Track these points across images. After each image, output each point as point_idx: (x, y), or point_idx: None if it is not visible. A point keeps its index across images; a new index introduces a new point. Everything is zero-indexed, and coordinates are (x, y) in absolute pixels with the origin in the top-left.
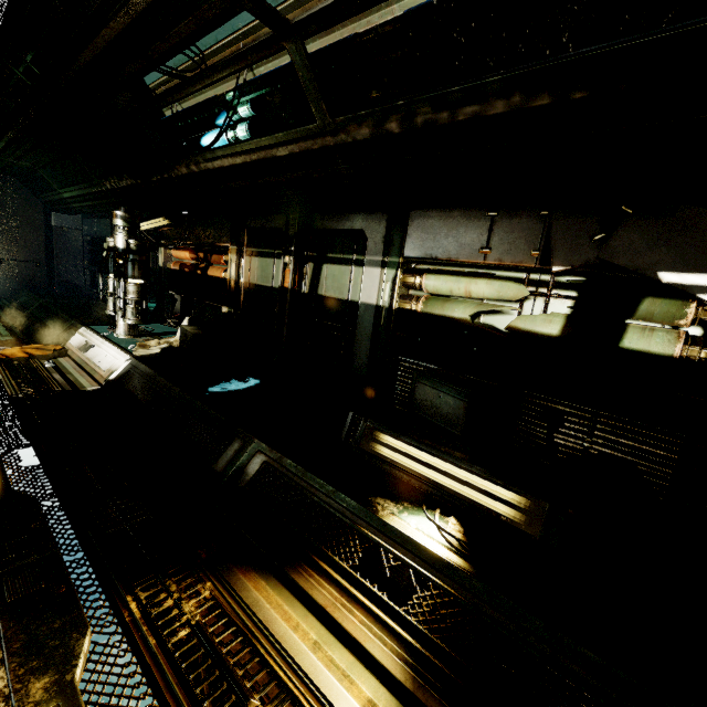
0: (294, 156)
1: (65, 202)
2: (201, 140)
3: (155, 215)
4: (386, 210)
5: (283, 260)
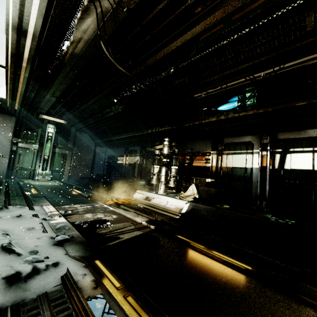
0: (310, 104)
1: (111, 141)
2: (217, 108)
3: None
4: None
5: (260, 153)
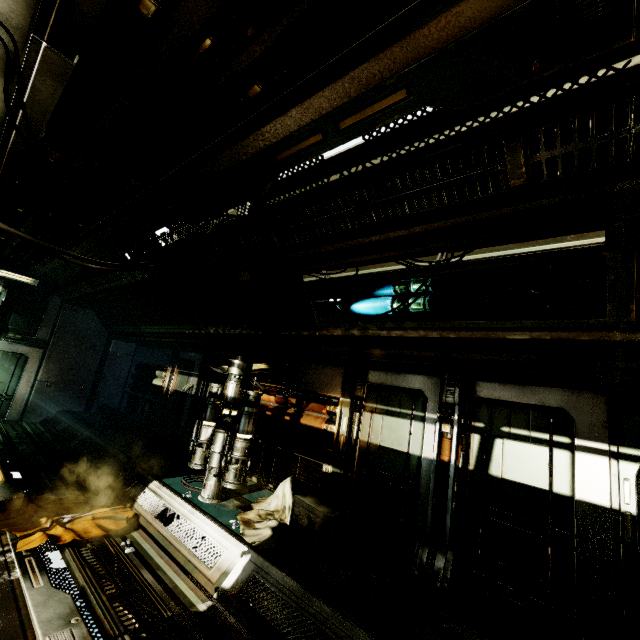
0: (536, 341)
1: (139, 335)
2: (352, 306)
3: (255, 360)
4: (600, 392)
5: (438, 427)
